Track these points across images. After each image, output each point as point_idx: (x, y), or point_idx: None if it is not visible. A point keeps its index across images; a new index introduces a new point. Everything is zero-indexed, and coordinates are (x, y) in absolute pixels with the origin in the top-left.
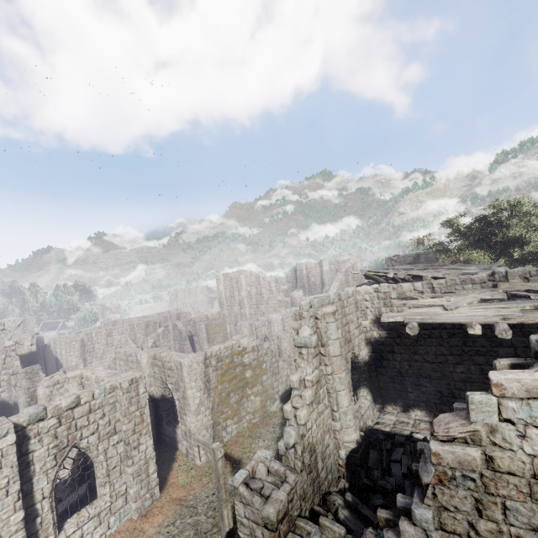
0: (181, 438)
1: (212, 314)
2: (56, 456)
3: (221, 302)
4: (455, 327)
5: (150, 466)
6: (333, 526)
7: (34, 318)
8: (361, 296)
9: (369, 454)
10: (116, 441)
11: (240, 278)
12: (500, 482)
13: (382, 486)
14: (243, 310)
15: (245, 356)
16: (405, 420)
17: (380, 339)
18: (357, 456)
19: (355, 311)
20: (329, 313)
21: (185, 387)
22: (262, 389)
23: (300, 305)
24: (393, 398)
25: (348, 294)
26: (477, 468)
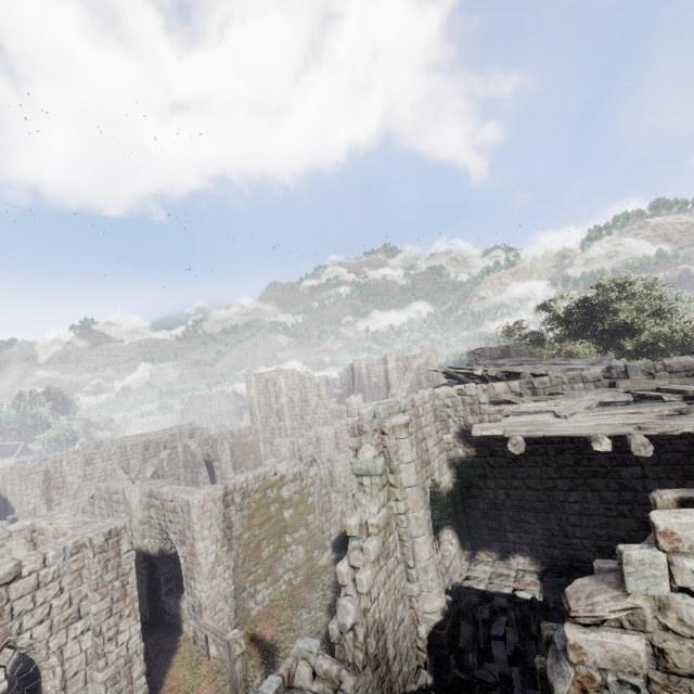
0: (188, 615)
1: (239, 429)
2: None
3: (252, 412)
4: (564, 440)
5: (135, 665)
6: None
7: None
8: (440, 401)
9: (460, 628)
10: (80, 631)
11: (279, 380)
12: (678, 690)
13: (481, 678)
14: (282, 423)
15: (284, 488)
16: (504, 572)
17: (467, 459)
18: (444, 633)
19: (433, 421)
20: (400, 424)
21: (194, 537)
22: (308, 534)
23: (360, 414)
24: (487, 541)
25: (424, 398)
26: (642, 669)
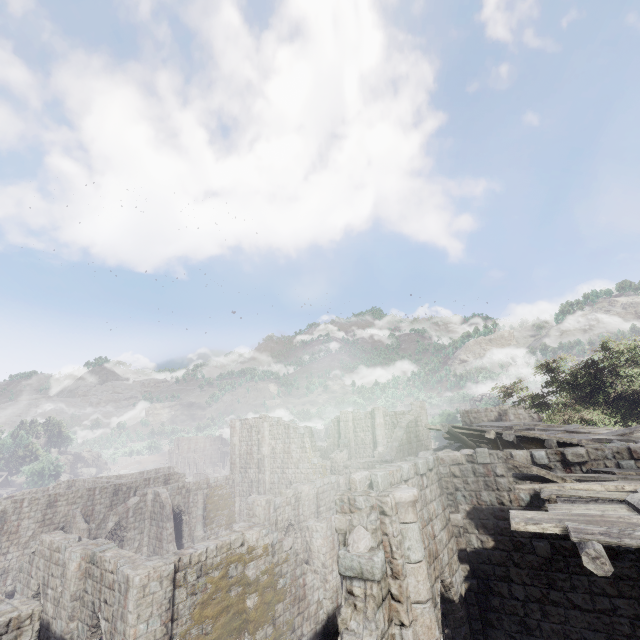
0: None
1: (216, 479)
2: None
3: (232, 460)
4: None
5: None
6: None
7: None
8: (446, 467)
9: None
10: None
11: (263, 427)
12: None
13: None
14: (262, 475)
15: (250, 565)
16: None
17: (483, 550)
18: None
19: (439, 494)
20: (405, 501)
21: (125, 633)
22: (273, 634)
23: (351, 481)
24: None
25: (428, 463)
26: None
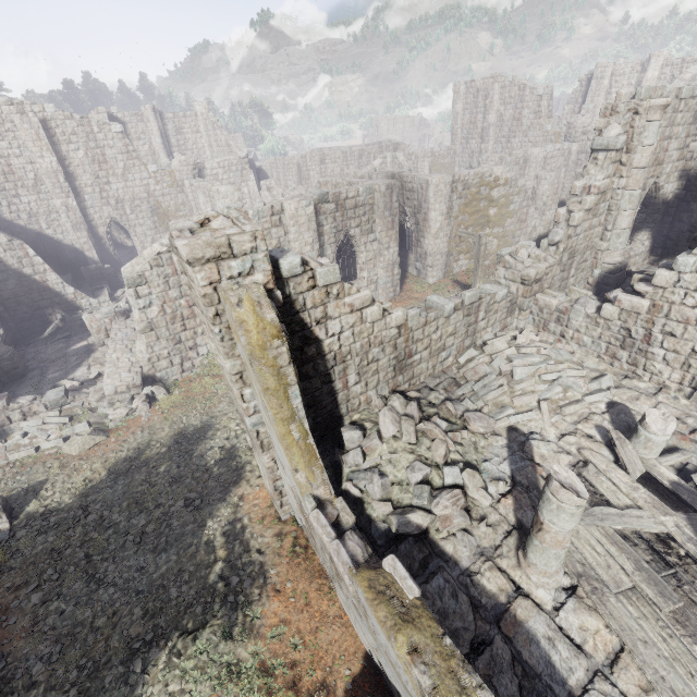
0: (413, 262)
1: (439, 149)
2: (335, 235)
3: (454, 131)
4: None
5: (395, 268)
6: (581, 290)
7: (241, 136)
8: None
9: (625, 280)
10: (372, 239)
11: (493, 90)
12: None
13: None
14: (484, 146)
15: (495, 190)
16: None
17: None
18: (613, 276)
19: (689, 123)
20: (657, 106)
21: (428, 208)
22: (502, 233)
23: (617, 96)
24: (679, 252)
25: (693, 92)
26: None
